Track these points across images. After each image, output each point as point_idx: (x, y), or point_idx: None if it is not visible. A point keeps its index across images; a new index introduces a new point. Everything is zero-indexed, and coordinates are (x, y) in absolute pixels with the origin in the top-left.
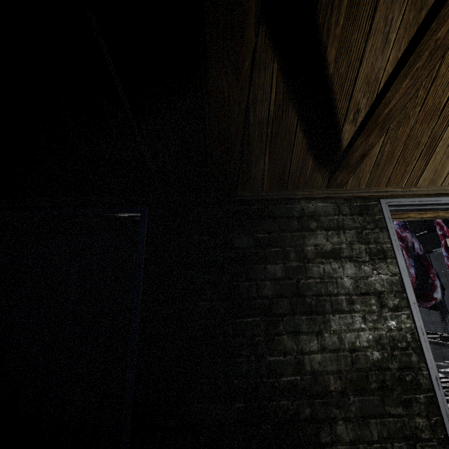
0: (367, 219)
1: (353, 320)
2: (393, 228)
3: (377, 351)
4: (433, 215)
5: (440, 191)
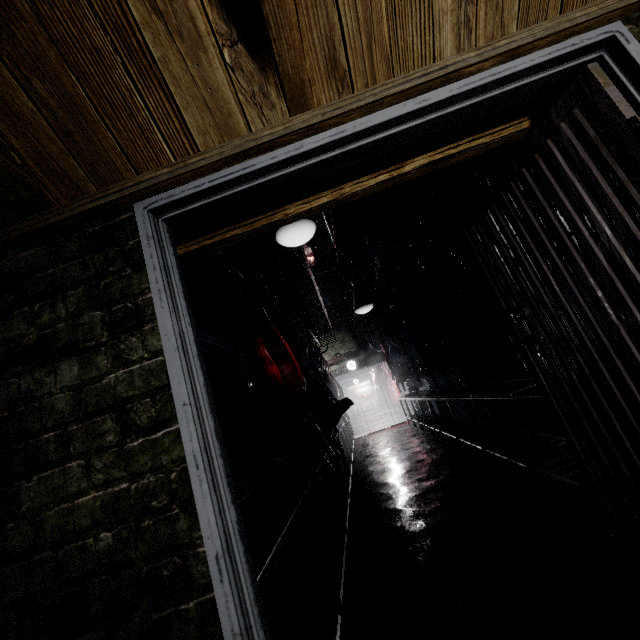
0: (112, 253)
1: (66, 477)
2: (154, 256)
3: (108, 530)
4: (332, 197)
5: (245, 146)
